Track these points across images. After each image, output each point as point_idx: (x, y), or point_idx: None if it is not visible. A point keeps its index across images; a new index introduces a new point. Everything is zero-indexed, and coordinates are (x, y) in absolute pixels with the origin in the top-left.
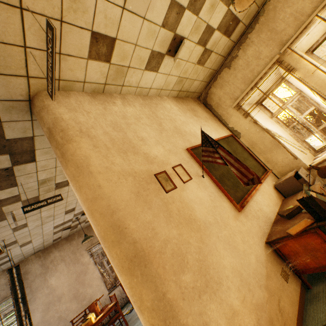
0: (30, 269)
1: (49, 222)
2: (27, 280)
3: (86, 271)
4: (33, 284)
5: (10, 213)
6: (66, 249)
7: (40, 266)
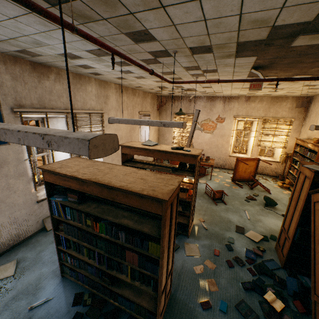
0: (110, 97)
1: (197, 84)
2: (107, 106)
3: (135, 130)
4: (110, 114)
5: (258, 77)
6: (130, 100)
7: (115, 100)
